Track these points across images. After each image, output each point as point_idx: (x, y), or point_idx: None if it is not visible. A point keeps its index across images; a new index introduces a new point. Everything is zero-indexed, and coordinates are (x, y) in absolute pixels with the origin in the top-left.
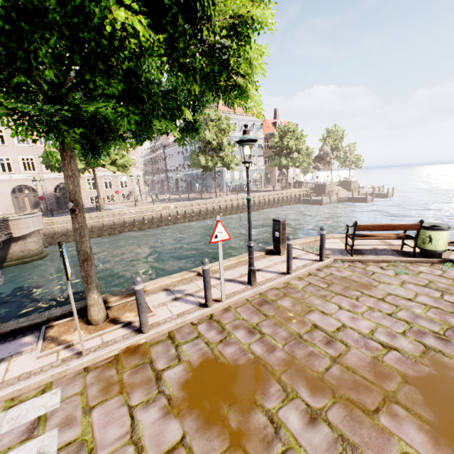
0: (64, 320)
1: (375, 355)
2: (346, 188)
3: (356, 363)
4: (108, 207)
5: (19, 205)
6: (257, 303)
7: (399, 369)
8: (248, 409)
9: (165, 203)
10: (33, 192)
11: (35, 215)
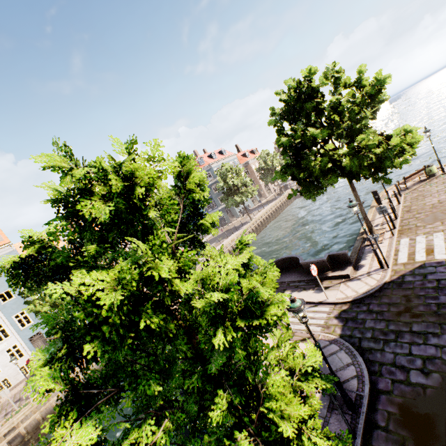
0: (366, 242)
1: None
2: None
3: None
4: None
5: None
6: (406, 212)
7: None
8: (444, 215)
9: (226, 239)
10: None
11: None
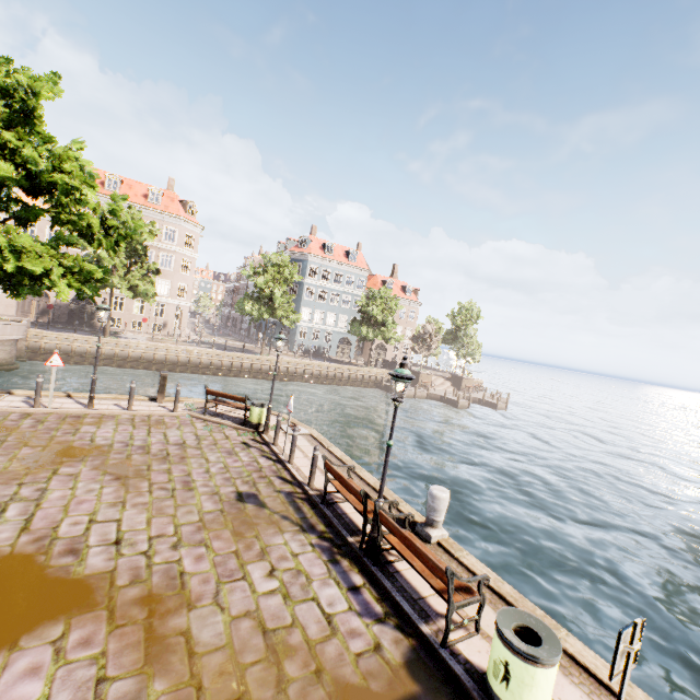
0: None
1: (78, 440)
2: (456, 385)
3: (60, 439)
4: (126, 335)
5: (24, 308)
6: (73, 416)
7: (74, 444)
8: None
9: (192, 347)
10: (46, 298)
11: (18, 323)
